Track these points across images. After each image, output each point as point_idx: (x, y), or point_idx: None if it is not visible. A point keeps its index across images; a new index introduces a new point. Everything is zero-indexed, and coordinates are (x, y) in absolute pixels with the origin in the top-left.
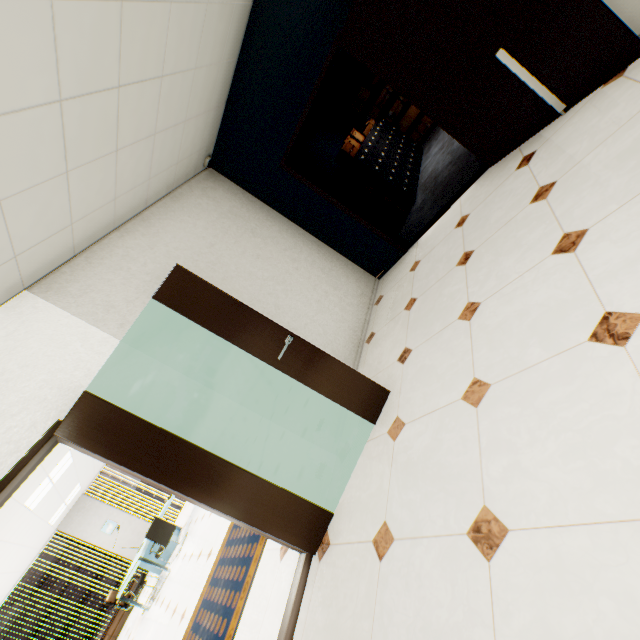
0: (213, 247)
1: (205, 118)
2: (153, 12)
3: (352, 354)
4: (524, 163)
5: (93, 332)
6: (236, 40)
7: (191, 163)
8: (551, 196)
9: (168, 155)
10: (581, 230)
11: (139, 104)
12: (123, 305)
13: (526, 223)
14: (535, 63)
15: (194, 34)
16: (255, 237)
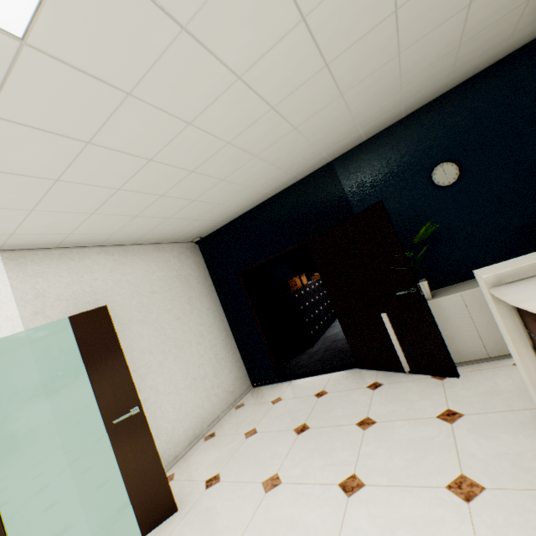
0: (153, 294)
1: (211, 222)
2: (209, 179)
3: (186, 441)
4: (373, 386)
5: (11, 306)
6: (255, 202)
7: (185, 236)
8: (367, 431)
9: (171, 228)
10: (362, 481)
11: (170, 204)
12: (52, 299)
13: (345, 438)
14: (400, 334)
15: (229, 193)
16: (188, 303)
